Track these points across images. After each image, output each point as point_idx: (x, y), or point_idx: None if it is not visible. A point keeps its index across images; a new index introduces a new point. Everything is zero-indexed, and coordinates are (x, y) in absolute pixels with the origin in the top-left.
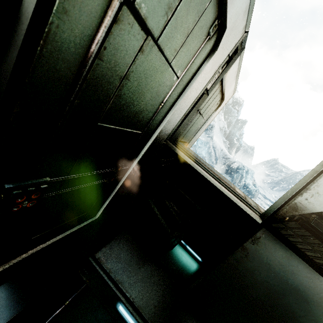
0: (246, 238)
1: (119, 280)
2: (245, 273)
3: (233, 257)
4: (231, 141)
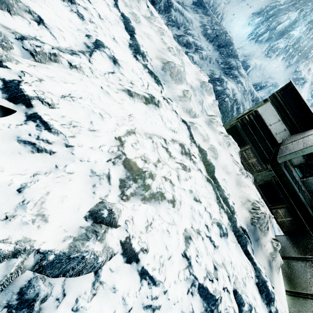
0: None
1: (291, 168)
2: None
3: None
4: None
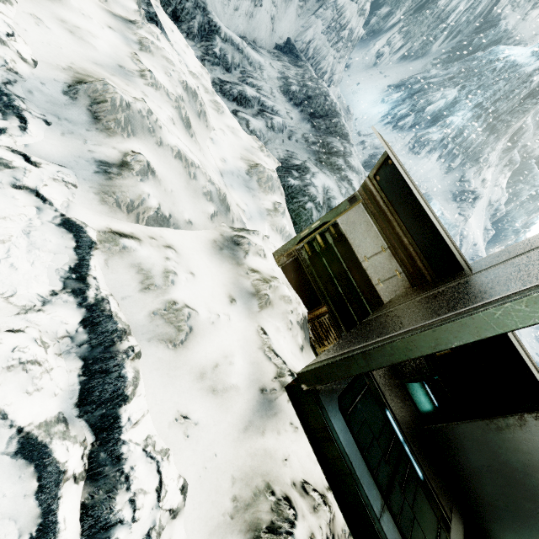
0: (529, 412)
1: (384, 392)
2: (510, 439)
3: (505, 421)
4: (501, 231)
